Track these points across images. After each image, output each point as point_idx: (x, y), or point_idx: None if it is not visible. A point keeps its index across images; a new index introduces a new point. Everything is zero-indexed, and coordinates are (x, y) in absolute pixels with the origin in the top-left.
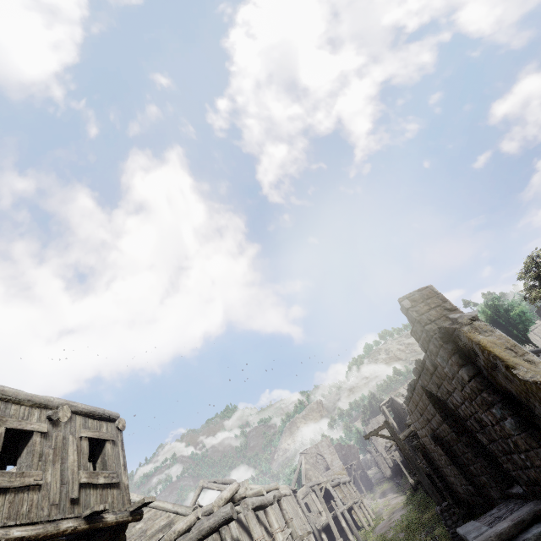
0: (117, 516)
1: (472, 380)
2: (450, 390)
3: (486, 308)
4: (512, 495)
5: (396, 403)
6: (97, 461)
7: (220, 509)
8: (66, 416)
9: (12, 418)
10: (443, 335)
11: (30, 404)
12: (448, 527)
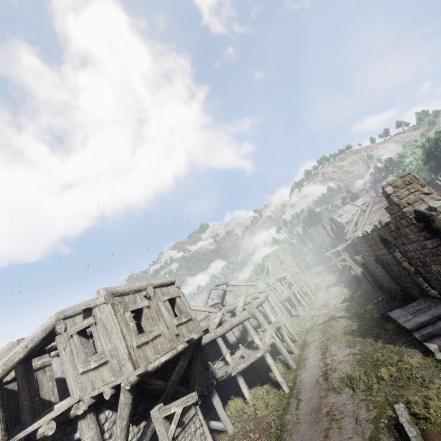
0: (198, 334)
1: (434, 249)
2: (405, 243)
3: (427, 142)
4: (429, 296)
5: (334, 221)
6: (174, 308)
7: (241, 313)
8: (152, 292)
9: (129, 304)
10: (417, 215)
11: (133, 292)
12: (380, 310)
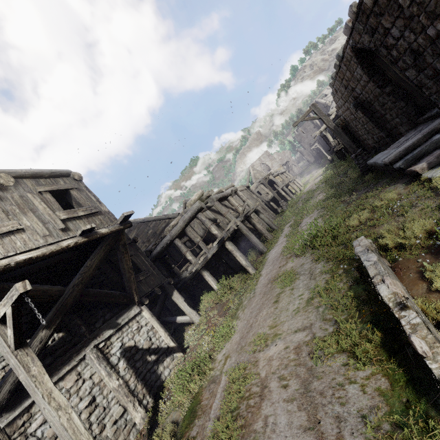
0: (110, 228)
1: None
2: (388, 26)
3: None
4: (422, 121)
5: (319, 105)
6: (73, 204)
7: (192, 206)
8: (10, 181)
9: None
10: None
11: None
12: (359, 165)
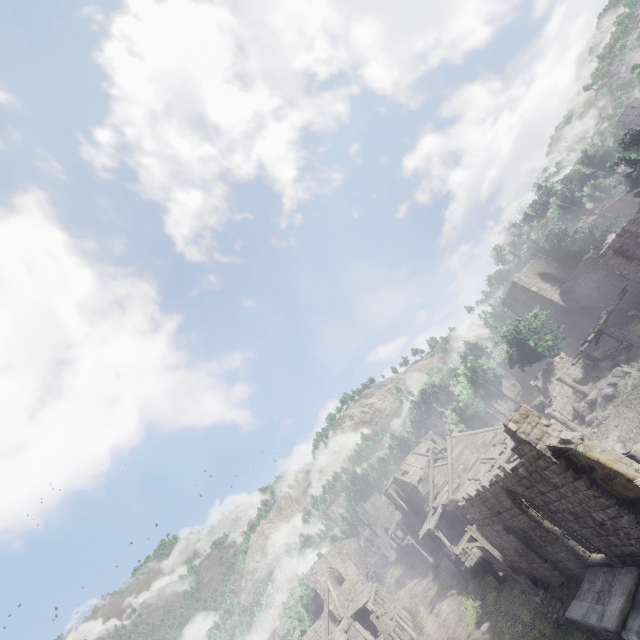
0: None
1: (589, 490)
2: (543, 491)
3: (467, 370)
4: (594, 565)
5: (400, 482)
6: None
7: None
8: None
9: None
10: (553, 452)
11: None
12: (551, 614)
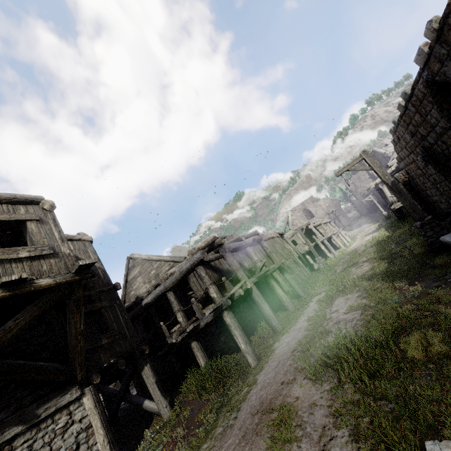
0: (56, 279)
1: None
2: None
3: None
4: None
5: (377, 155)
6: (26, 239)
7: (193, 256)
8: None
9: None
10: None
11: None
12: (427, 238)
